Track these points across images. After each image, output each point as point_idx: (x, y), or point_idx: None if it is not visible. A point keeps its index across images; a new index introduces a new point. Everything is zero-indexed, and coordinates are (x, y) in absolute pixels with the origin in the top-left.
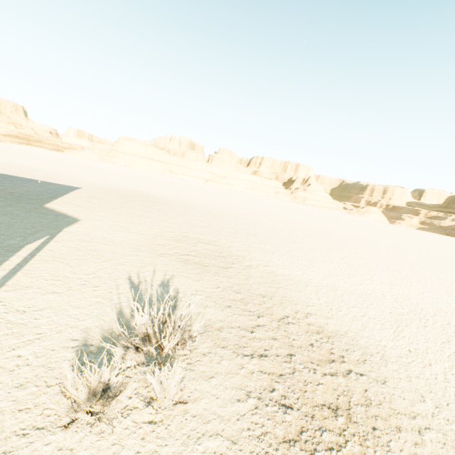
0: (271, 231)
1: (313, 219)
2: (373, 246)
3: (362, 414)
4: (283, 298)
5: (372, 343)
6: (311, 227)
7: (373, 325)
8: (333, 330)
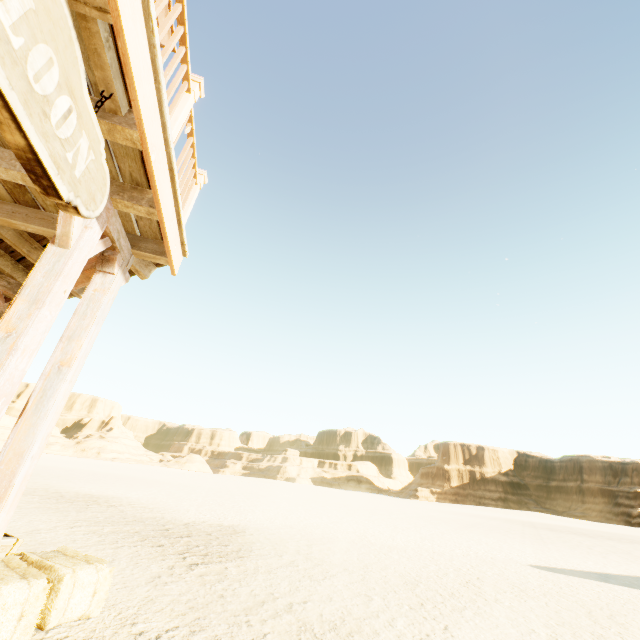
0: (41, 472)
1: (108, 469)
2: (172, 481)
3: (103, 501)
4: (57, 489)
5: (124, 496)
6: (101, 472)
7: (130, 494)
8: (97, 494)
